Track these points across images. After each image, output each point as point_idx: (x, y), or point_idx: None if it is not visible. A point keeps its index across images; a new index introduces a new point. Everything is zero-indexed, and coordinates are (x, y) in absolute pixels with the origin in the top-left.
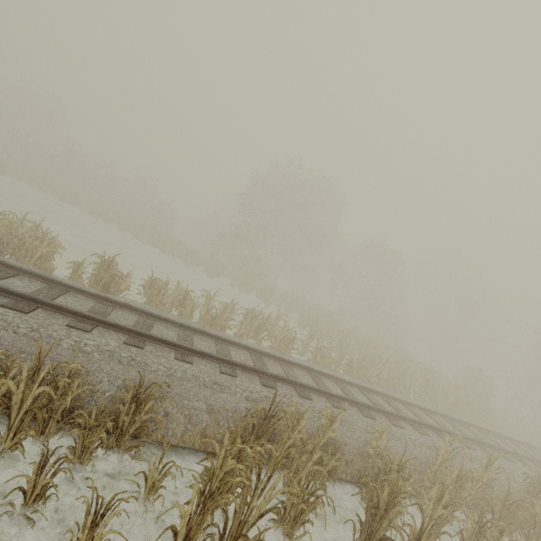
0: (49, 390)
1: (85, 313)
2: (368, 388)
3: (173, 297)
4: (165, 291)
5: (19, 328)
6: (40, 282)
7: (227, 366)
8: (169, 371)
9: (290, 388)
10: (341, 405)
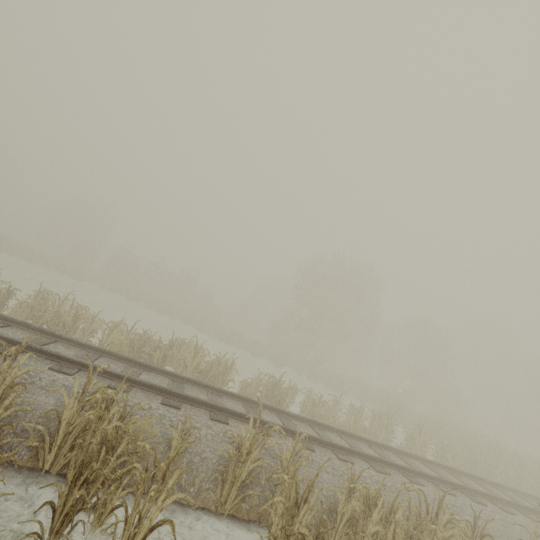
0: (458, 533)
1: (338, 444)
2: (523, 492)
3: (325, 408)
4: (319, 402)
5: (326, 468)
6: (270, 413)
7: (439, 484)
8: (421, 497)
9: (488, 502)
10: (533, 517)
